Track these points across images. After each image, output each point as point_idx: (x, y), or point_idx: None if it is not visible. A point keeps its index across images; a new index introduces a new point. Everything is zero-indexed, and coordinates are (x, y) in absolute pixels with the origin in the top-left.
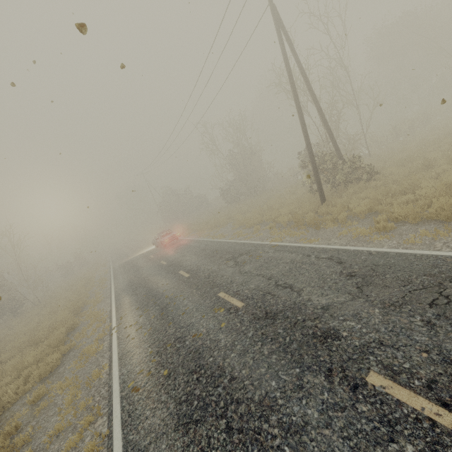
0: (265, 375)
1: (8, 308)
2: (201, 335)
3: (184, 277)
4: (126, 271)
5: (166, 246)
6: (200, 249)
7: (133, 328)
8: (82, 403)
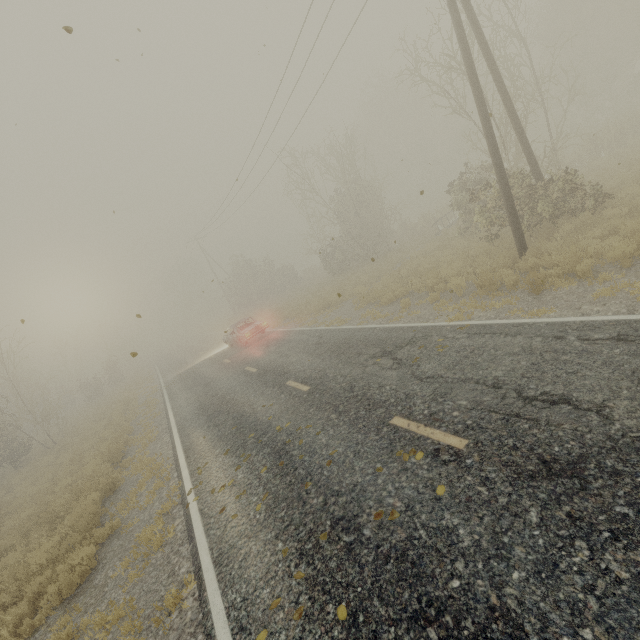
0: None
1: (4, 455)
2: (397, 516)
3: (301, 391)
4: (188, 387)
5: (247, 344)
6: (312, 344)
7: (229, 492)
8: None
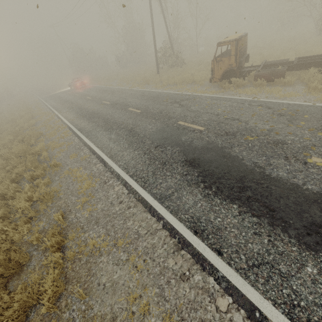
0: (109, 112)
1: None
2: (94, 109)
3: (89, 98)
4: (53, 99)
5: (78, 88)
6: (98, 90)
7: (68, 112)
8: (55, 125)
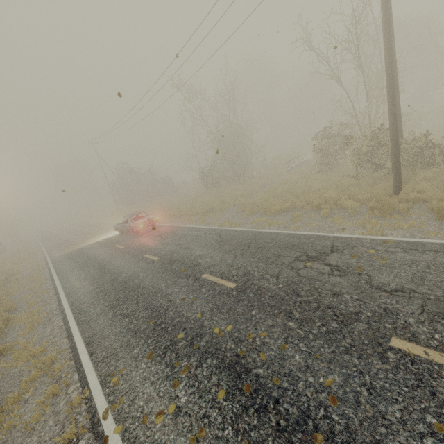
0: None
1: None
2: None
3: (226, 287)
4: (79, 266)
5: (138, 234)
6: (213, 240)
7: (174, 427)
8: None
